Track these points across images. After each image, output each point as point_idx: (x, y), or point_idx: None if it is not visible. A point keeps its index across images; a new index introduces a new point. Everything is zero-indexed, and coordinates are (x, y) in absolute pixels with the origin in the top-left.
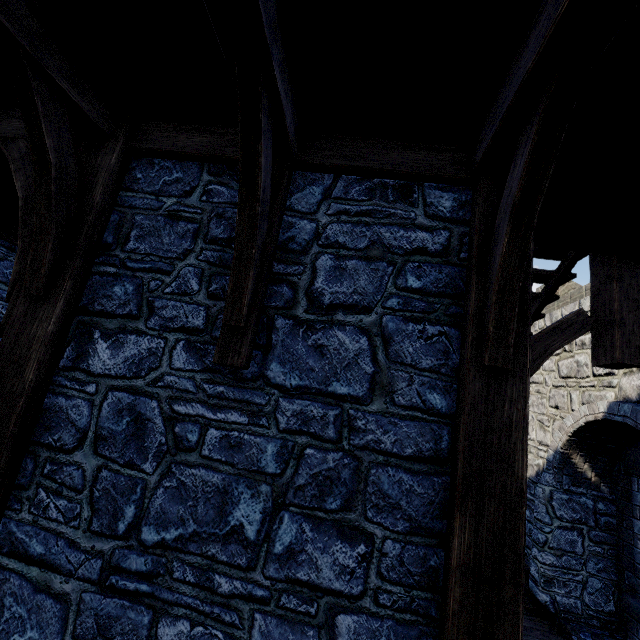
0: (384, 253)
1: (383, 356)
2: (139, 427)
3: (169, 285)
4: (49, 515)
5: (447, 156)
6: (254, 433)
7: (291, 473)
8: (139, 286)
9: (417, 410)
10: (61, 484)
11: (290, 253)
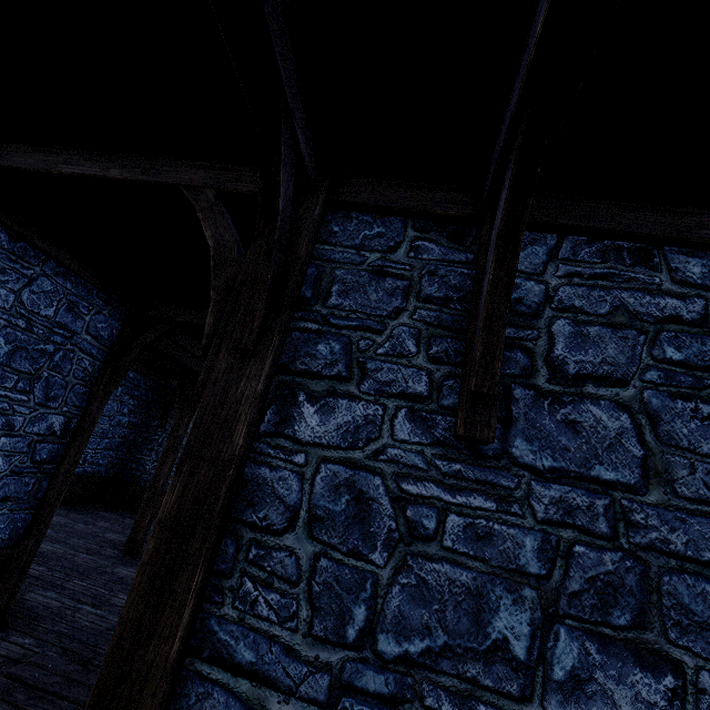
0: (631, 320)
1: (652, 437)
2: (362, 508)
3: (381, 345)
4: (258, 612)
5: (693, 219)
6: (505, 522)
7: (560, 575)
8: (347, 345)
9: (708, 504)
10: (271, 573)
11: (519, 316)
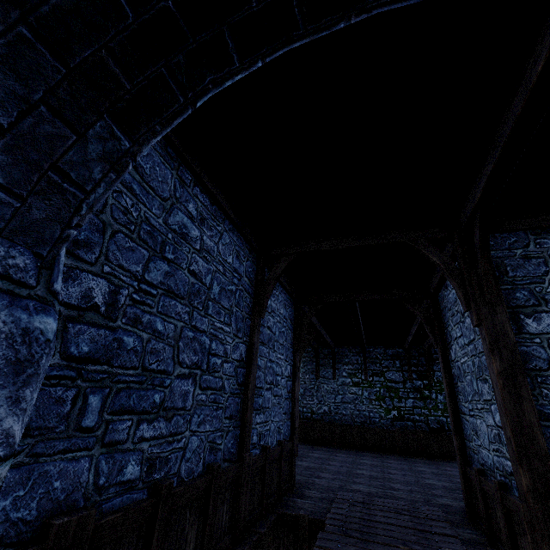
0: None
1: None
2: None
3: (547, 288)
4: None
5: None
6: None
7: None
8: (530, 291)
9: None
10: None
11: None
